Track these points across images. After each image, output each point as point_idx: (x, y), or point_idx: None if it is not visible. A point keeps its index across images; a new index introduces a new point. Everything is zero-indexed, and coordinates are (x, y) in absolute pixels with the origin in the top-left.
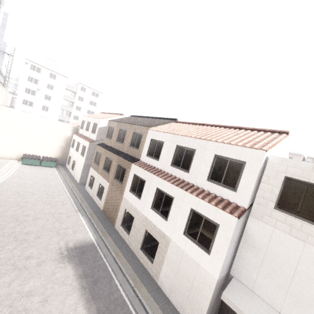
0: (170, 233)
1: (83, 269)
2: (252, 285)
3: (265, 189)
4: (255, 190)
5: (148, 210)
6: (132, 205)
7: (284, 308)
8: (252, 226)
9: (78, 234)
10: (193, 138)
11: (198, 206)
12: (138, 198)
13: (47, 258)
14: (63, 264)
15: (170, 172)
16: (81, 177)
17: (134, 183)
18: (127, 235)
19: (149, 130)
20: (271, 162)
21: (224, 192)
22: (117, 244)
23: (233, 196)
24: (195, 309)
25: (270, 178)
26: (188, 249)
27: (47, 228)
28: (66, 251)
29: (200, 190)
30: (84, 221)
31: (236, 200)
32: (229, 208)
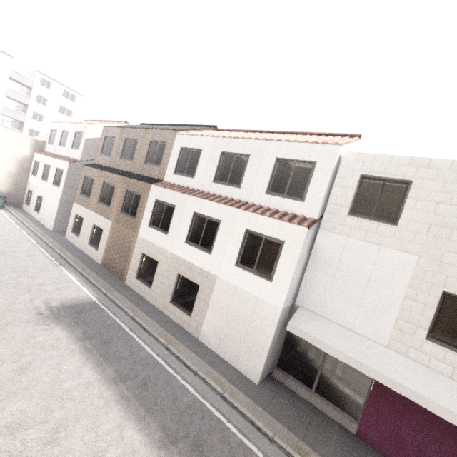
0: (215, 269)
1: (82, 330)
2: (321, 310)
3: (338, 193)
4: (326, 197)
5: (182, 246)
6: (155, 245)
7: (357, 323)
8: (323, 241)
9: (65, 291)
10: (245, 140)
11: (256, 225)
12: (164, 233)
13: (15, 320)
14: (46, 326)
15: (212, 191)
16: (57, 220)
17: (156, 213)
18: (148, 289)
19: (177, 134)
20: (346, 160)
21: (289, 204)
22: (133, 302)
23: (300, 207)
24: (253, 353)
25: (344, 180)
26: (243, 282)
27: (5, 285)
28: (49, 312)
29: (258, 206)
30: (72, 276)
31: (304, 211)
32: (296, 219)
